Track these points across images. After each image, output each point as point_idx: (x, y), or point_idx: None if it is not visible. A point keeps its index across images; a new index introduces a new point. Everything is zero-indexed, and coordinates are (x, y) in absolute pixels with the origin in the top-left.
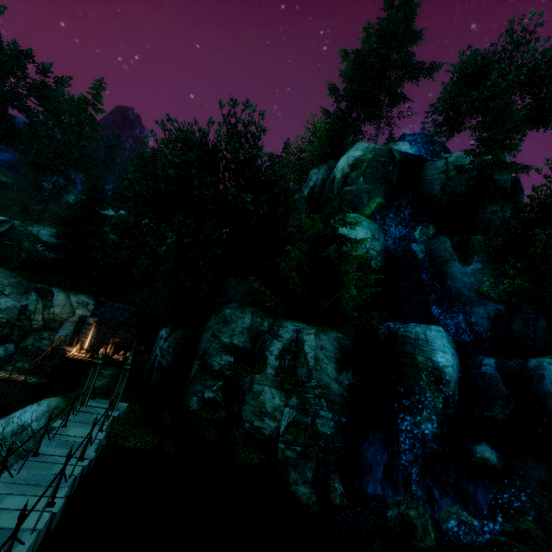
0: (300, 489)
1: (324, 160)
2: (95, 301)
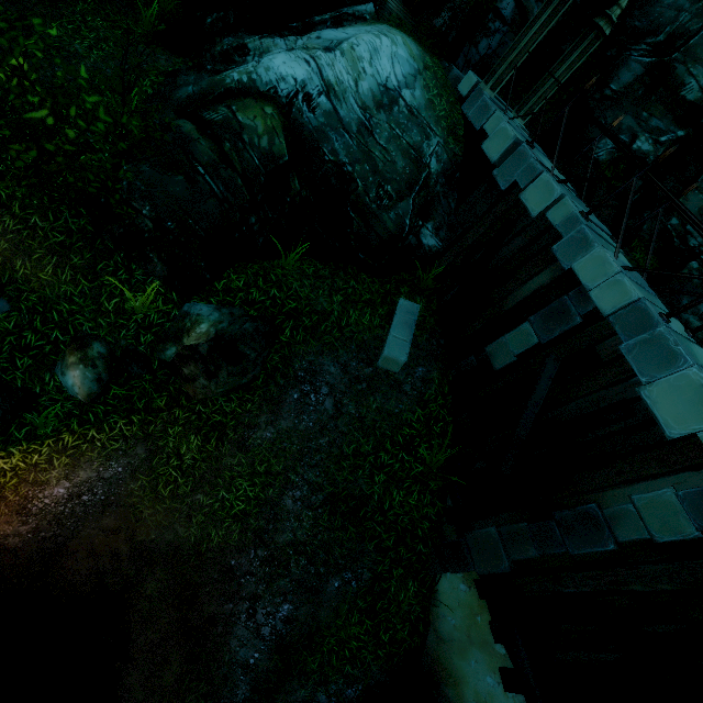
0: (692, 320)
1: None
2: None
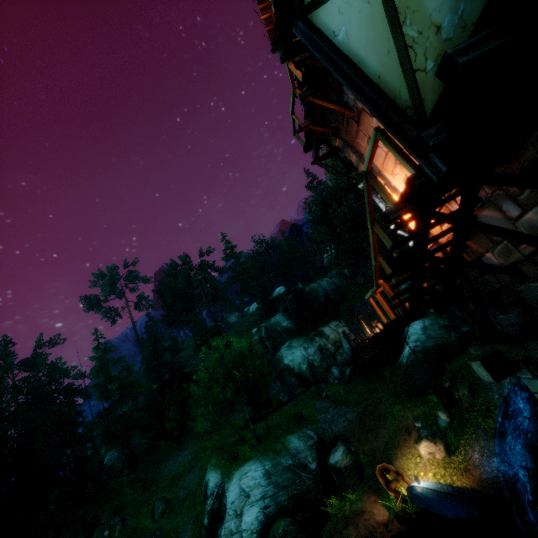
0: None
1: None
2: (338, 321)
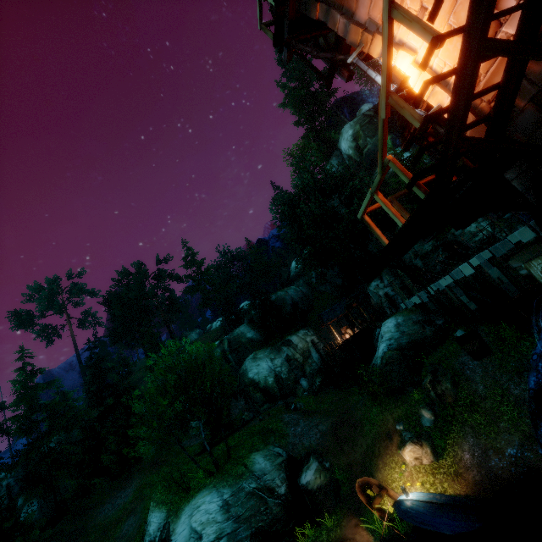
0: None
1: (327, 157)
2: (306, 330)
